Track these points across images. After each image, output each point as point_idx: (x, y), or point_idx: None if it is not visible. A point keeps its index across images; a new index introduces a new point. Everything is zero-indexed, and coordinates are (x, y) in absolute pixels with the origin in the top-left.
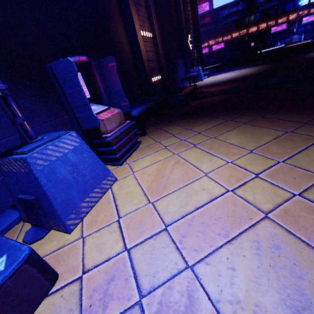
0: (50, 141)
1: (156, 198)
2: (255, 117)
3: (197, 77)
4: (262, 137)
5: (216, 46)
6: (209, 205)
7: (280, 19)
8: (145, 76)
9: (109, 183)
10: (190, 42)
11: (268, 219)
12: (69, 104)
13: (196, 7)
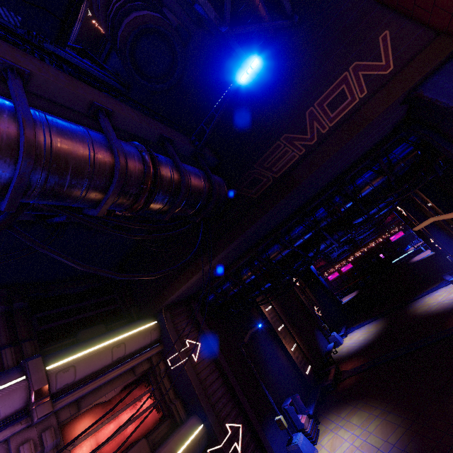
0: (298, 437)
1: (333, 452)
2: (363, 403)
3: (336, 342)
4: (363, 418)
5: (344, 268)
6: (346, 450)
7: (392, 231)
8: (303, 376)
9: (316, 452)
10: (317, 310)
11: (357, 449)
12: (292, 420)
13: (309, 269)
